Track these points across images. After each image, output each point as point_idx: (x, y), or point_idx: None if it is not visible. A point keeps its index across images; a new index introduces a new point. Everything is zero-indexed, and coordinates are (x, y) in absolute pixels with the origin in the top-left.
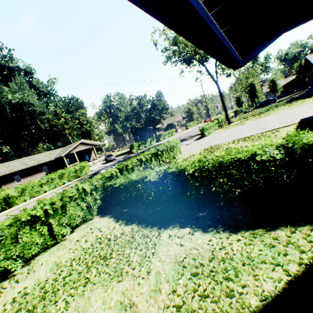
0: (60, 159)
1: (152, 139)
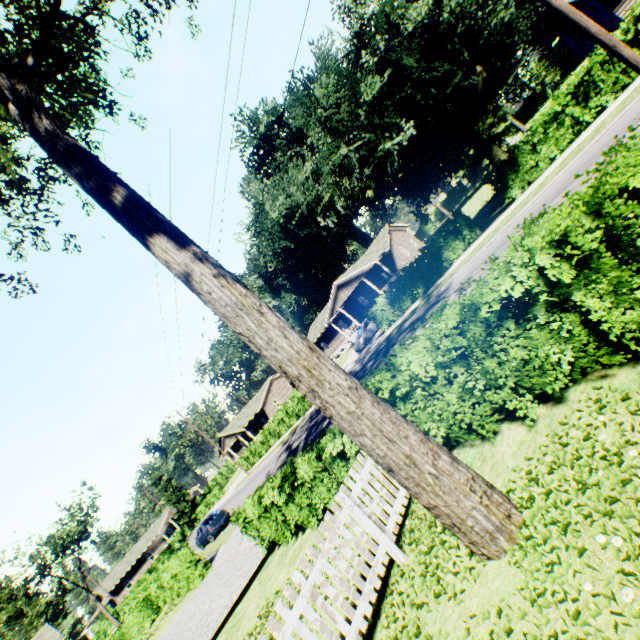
0: (350, 302)
1: (447, 237)
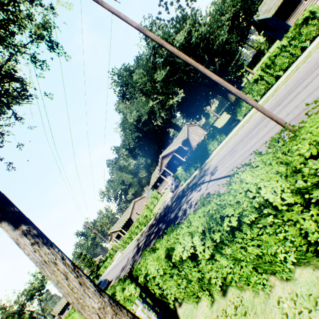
0: (170, 163)
1: (209, 139)
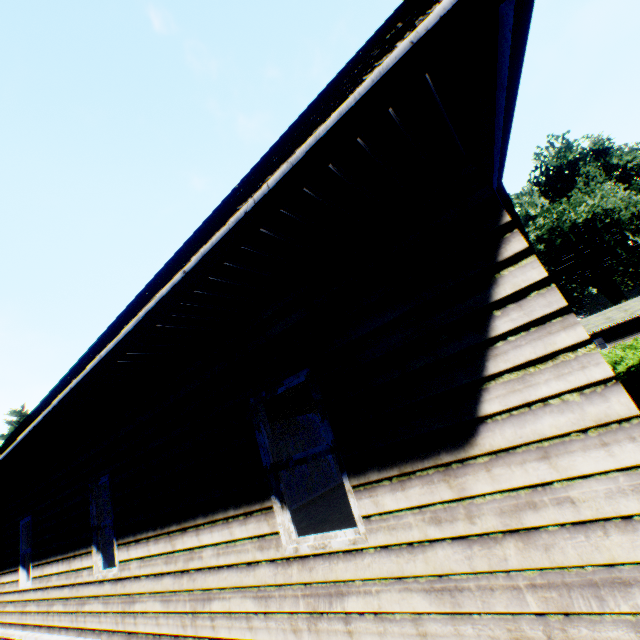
0: None
1: None
